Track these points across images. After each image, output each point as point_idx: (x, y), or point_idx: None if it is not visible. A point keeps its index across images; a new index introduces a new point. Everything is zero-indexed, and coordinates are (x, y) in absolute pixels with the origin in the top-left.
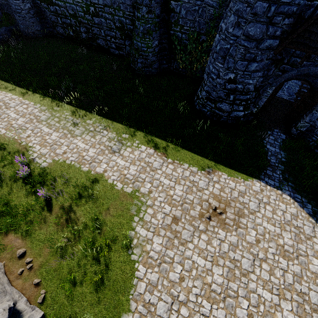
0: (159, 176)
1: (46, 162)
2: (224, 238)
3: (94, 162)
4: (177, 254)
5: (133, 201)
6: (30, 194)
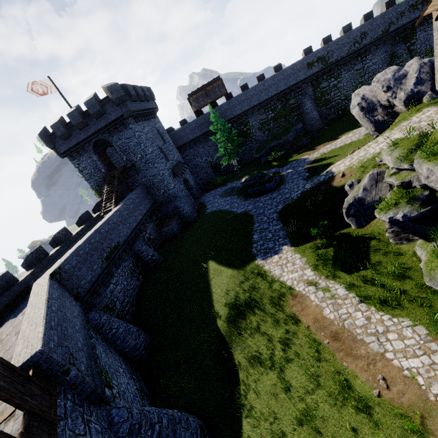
0: None
1: None
2: None
3: None
4: None
5: None
6: None
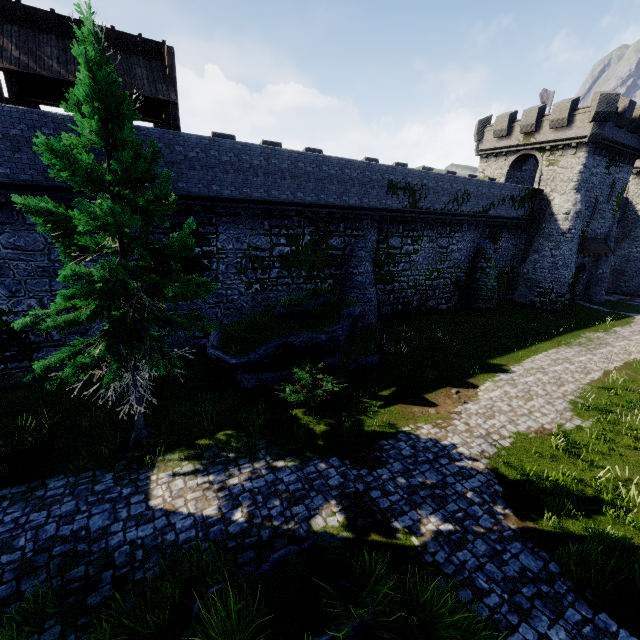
0: None
1: None
2: None
3: None
4: None
5: None
6: None
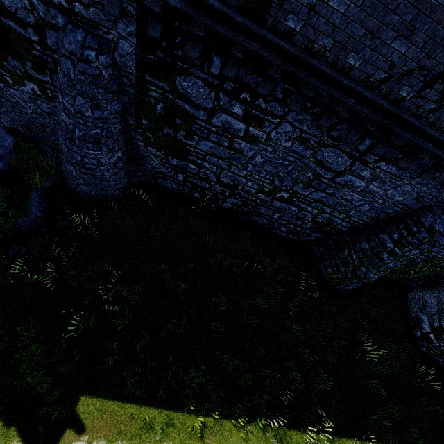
0: None
1: None
2: None
3: None
4: None
5: None
6: None
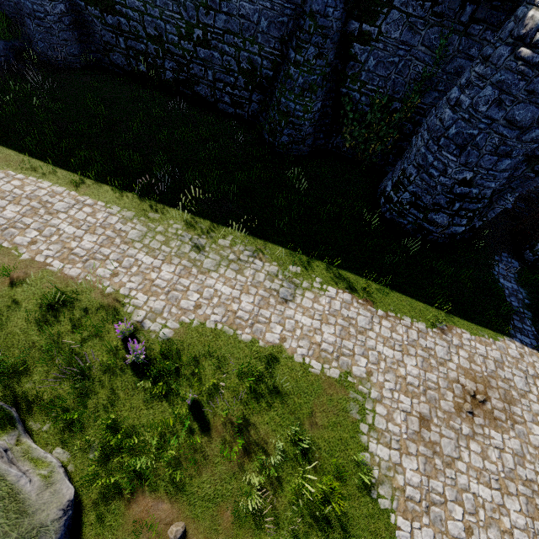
0: (374, 343)
1: (169, 328)
2: (502, 444)
3: (257, 323)
4: (447, 485)
5: (348, 395)
6: (157, 399)
